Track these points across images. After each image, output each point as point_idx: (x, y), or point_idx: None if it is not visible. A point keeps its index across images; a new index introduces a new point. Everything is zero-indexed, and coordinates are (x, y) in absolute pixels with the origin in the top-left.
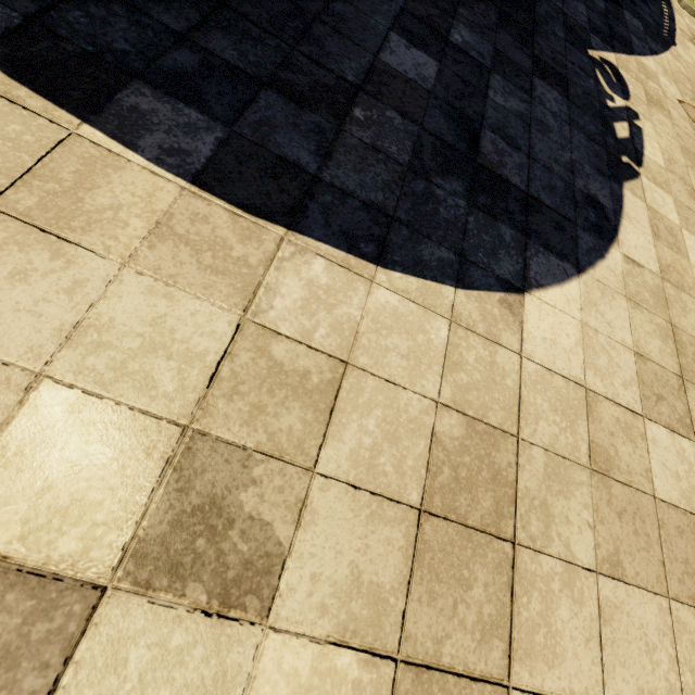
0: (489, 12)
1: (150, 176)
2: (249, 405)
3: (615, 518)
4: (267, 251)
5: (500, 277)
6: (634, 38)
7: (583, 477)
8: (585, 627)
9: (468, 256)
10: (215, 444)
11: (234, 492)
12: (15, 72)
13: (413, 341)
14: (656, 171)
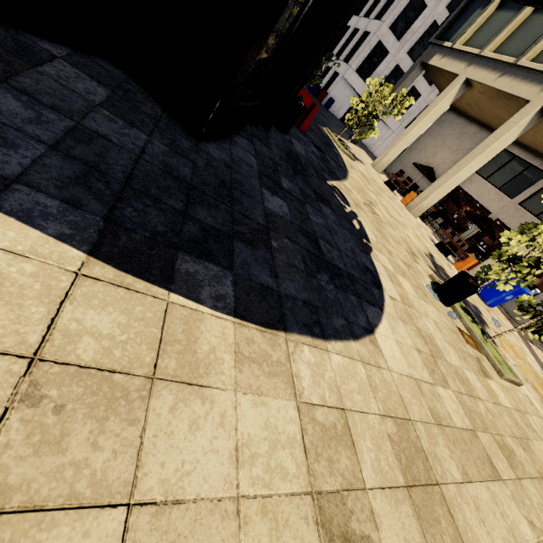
0: (288, 167)
1: (217, 320)
2: (326, 460)
3: (454, 447)
4: (285, 350)
5: (363, 327)
6: (336, 171)
7: (436, 430)
8: (476, 516)
9: (349, 319)
10: (327, 497)
11: (348, 525)
12: (119, 264)
13: (357, 381)
14: (375, 244)
